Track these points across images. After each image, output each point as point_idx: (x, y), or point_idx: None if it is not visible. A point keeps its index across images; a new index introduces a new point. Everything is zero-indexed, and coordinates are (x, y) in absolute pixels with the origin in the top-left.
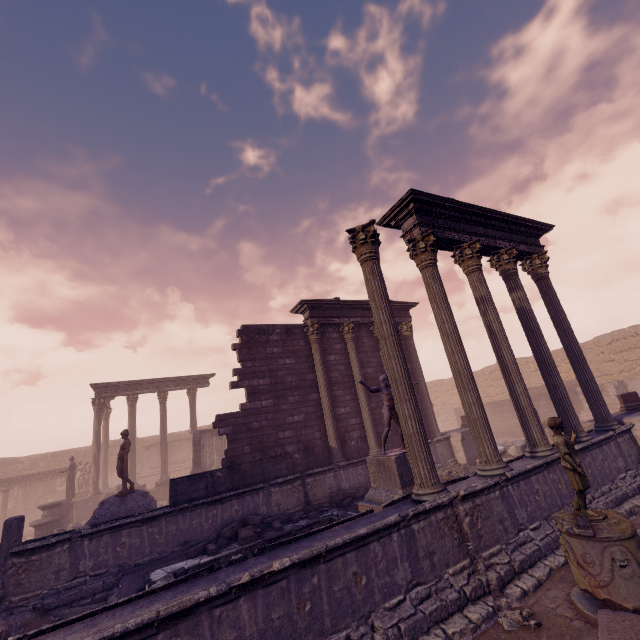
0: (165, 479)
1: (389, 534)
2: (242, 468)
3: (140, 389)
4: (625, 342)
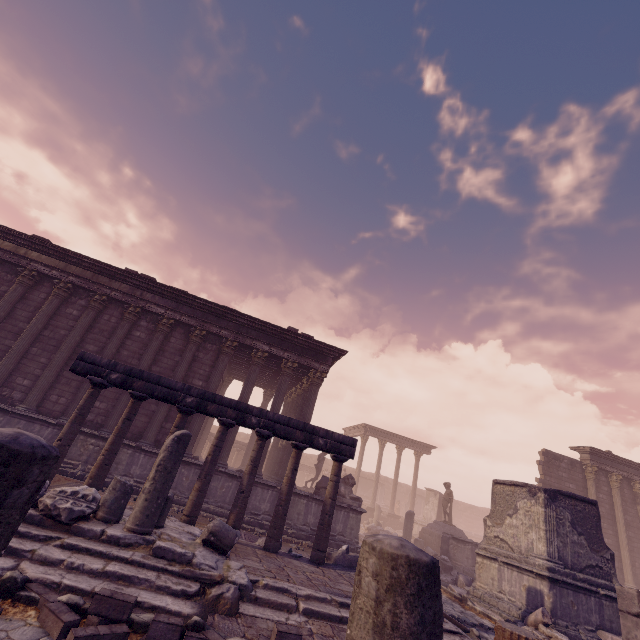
0: (393, 513)
1: None
2: None
3: (389, 438)
4: None
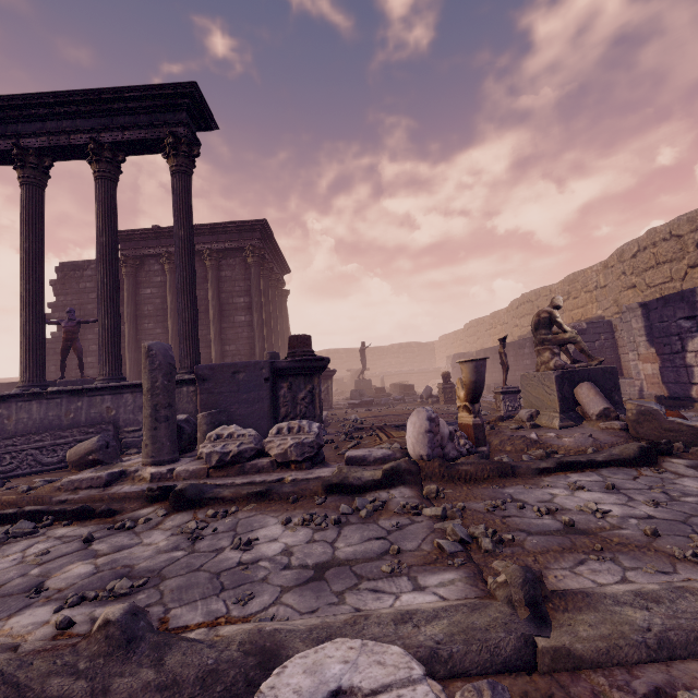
0: None
1: None
2: None
3: None
4: (653, 252)
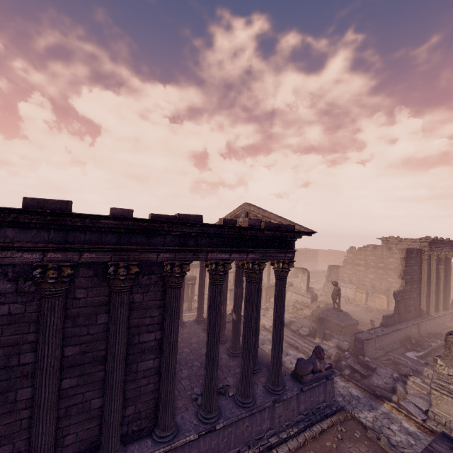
0: (270, 285)
1: None
2: (401, 315)
3: None
4: None
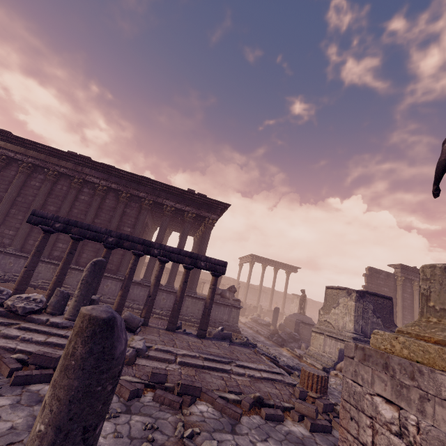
0: (271, 309)
1: None
2: None
3: (268, 263)
4: None
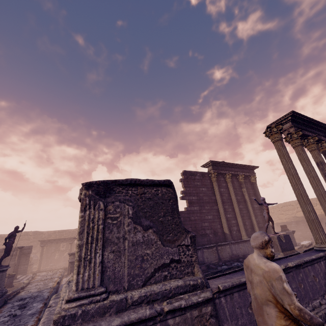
0: None
1: (320, 261)
2: None
3: None
4: None
